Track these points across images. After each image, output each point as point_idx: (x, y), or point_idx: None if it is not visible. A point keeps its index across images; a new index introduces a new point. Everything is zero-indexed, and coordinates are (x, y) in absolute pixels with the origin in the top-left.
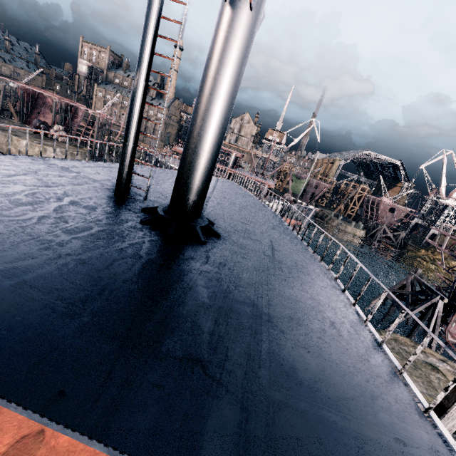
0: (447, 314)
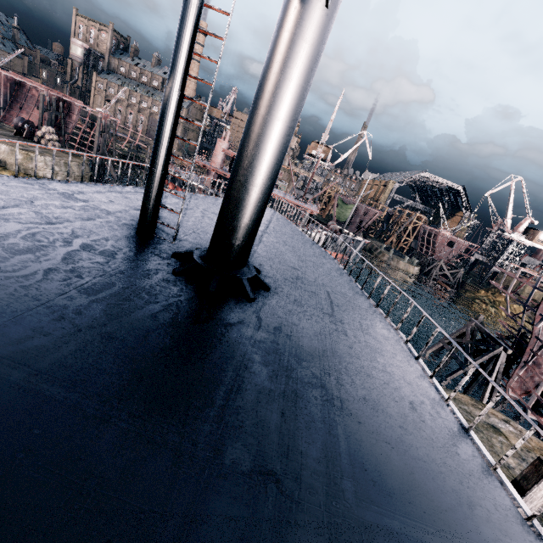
0: (510, 367)
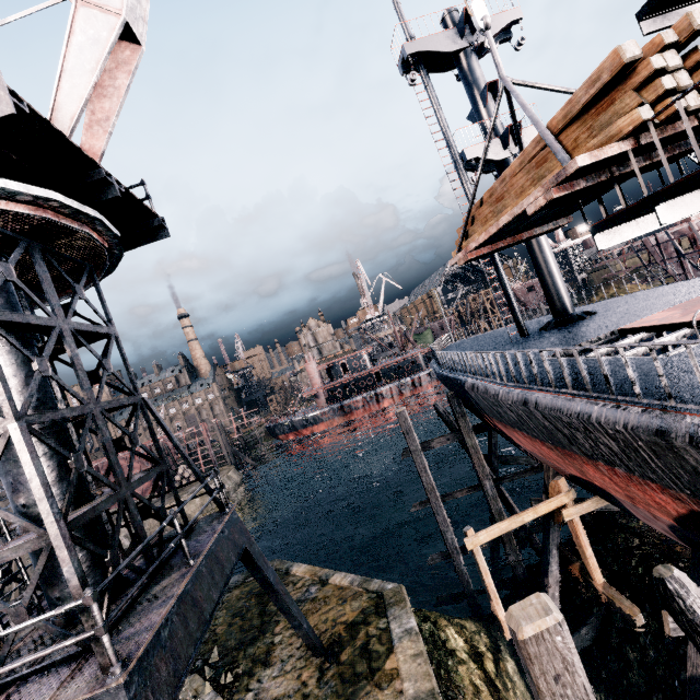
0: None
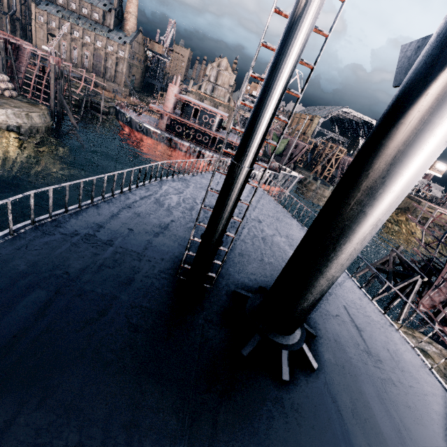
0: (422, 288)
